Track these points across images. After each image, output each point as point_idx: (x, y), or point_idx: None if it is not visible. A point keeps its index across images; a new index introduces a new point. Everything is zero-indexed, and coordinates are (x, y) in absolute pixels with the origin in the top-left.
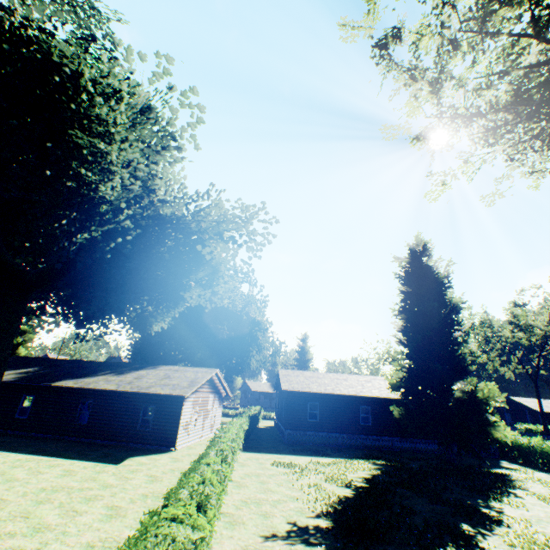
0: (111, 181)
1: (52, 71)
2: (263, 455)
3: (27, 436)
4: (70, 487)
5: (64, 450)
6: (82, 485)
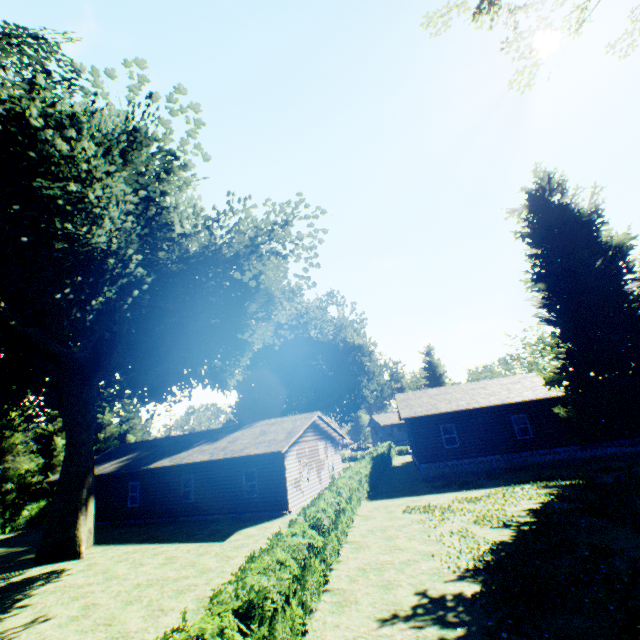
0: (103, 228)
1: (2, 124)
2: (394, 500)
3: (143, 524)
4: (166, 579)
5: (173, 534)
6: (179, 573)
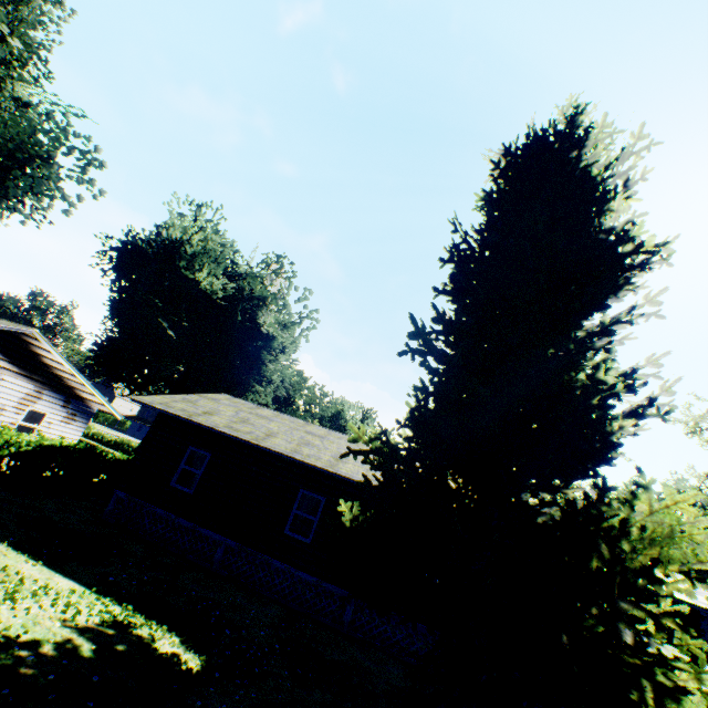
0: None
1: None
2: None
3: None
4: None
5: None
6: None
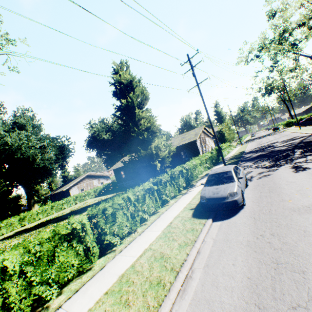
0: None
1: None
2: (92, 199)
3: None
4: None
5: None
6: None
